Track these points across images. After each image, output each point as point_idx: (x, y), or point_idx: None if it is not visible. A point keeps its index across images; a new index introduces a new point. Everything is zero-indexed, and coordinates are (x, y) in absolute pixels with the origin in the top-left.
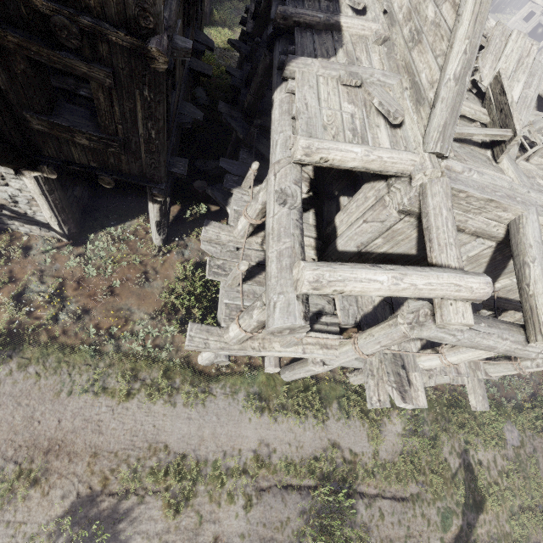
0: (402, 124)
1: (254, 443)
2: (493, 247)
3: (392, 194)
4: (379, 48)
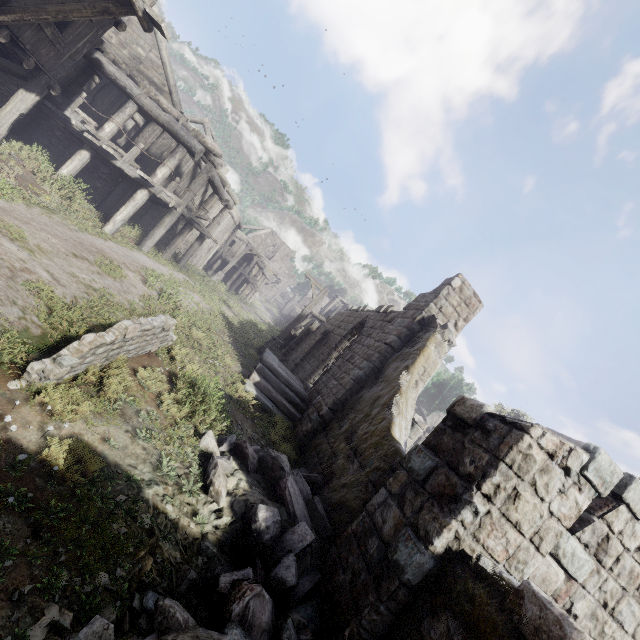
0: None
1: (166, 272)
2: (193, 166)
3: None
4: None
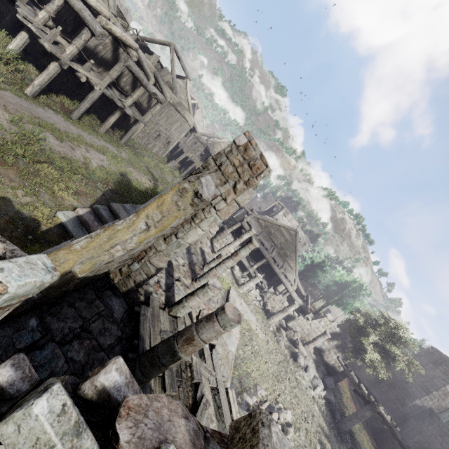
0: (99, 2)
1: (77, 133)
2: None
3: None
4: None
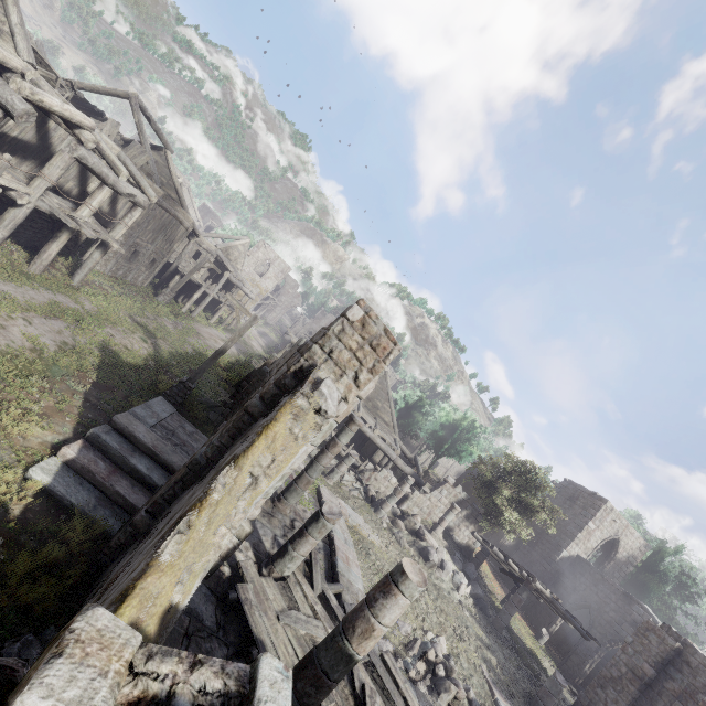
0: None
1: None
2: None
3: None
4: None
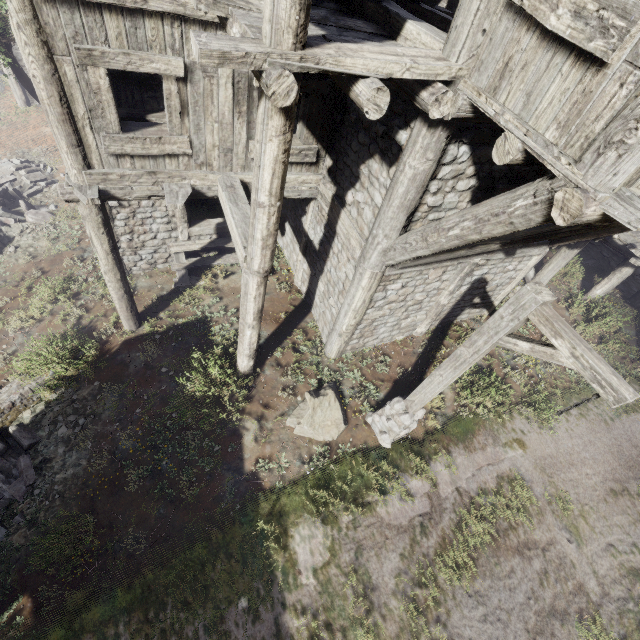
0: None
1: None
2: None
3: None
4: None
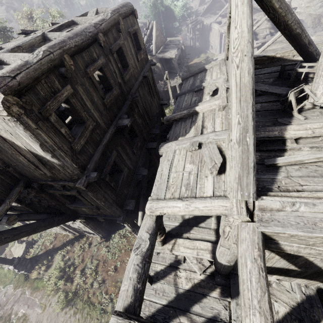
0: (225, 170)
1: None
2: None
3: (231, 225)
4: (222, 113)
